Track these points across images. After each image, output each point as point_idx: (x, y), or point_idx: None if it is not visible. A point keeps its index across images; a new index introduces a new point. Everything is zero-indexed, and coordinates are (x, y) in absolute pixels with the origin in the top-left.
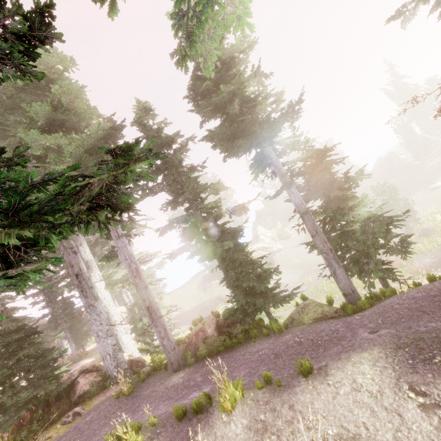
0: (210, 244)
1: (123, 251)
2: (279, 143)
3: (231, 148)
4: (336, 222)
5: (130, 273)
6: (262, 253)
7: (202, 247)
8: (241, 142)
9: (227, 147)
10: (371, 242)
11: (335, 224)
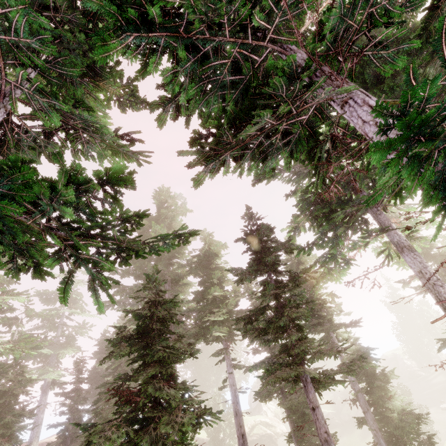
0: (300, 393)
1: (232, 378)
2: (341, 335)
3: (312, 328)
4: (378, 406)
5: (234, 398)
6: (265, 431)
7: (289, 394)
8: (320, 328)
9: (311, 327)
10: (408, 429)
11: (378, 407)
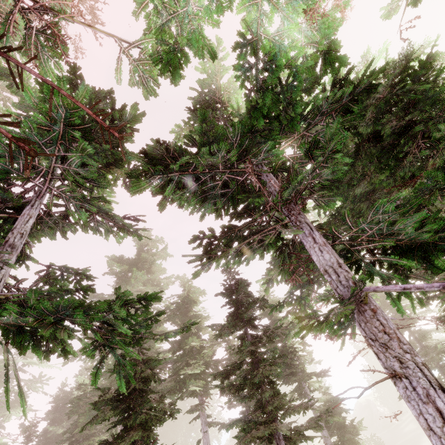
0: None
1: (207, 438)
2: (312, 385)
3: (286, 379)
4: None
5: None
6: None
7: None
8: (293, 378)
9: (284, 378)
10: None
11: None
